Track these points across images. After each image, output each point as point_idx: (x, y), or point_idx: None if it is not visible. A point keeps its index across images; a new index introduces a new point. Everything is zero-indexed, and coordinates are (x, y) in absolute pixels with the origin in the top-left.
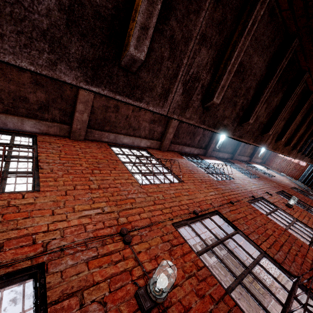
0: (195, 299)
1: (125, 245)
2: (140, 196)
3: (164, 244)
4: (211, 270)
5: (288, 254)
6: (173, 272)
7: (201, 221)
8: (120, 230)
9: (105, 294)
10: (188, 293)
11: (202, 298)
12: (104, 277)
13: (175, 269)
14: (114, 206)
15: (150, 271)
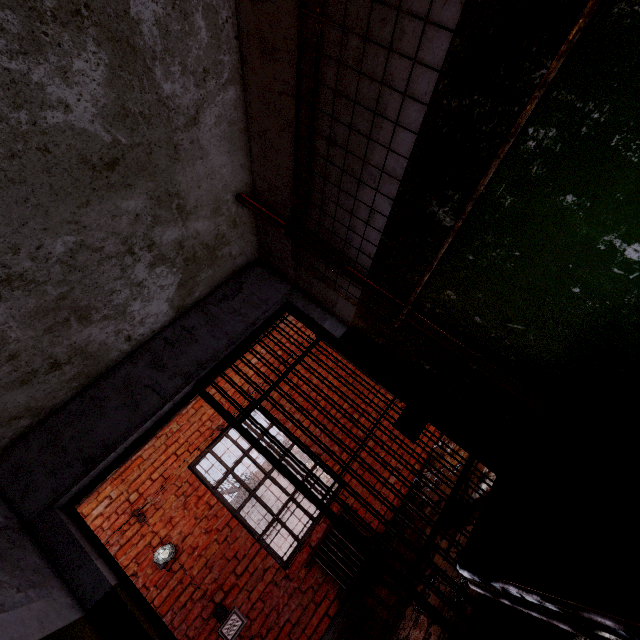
0: (204, 537)
1: (142, 524)
2: (148, 445)
3: (178, 501)
4: (225, 500)
5: (330, 423)
6: (186, 524)
7: (227, 436)
8: (132, 514)
9: (135, 569)
10: (198, 535)
11: (210, 532)
12: (131, 559)
13: (188, 521)
14: (121, 483)
15: (167, 534)
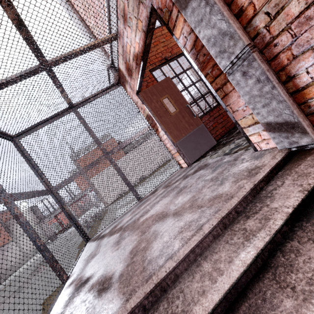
0: None
1: None
2: None
3: None
4: None
5: None
6: None
7: None
8: None
9: None
10: None
11: None
12: None
13: None
14: None
15: None
